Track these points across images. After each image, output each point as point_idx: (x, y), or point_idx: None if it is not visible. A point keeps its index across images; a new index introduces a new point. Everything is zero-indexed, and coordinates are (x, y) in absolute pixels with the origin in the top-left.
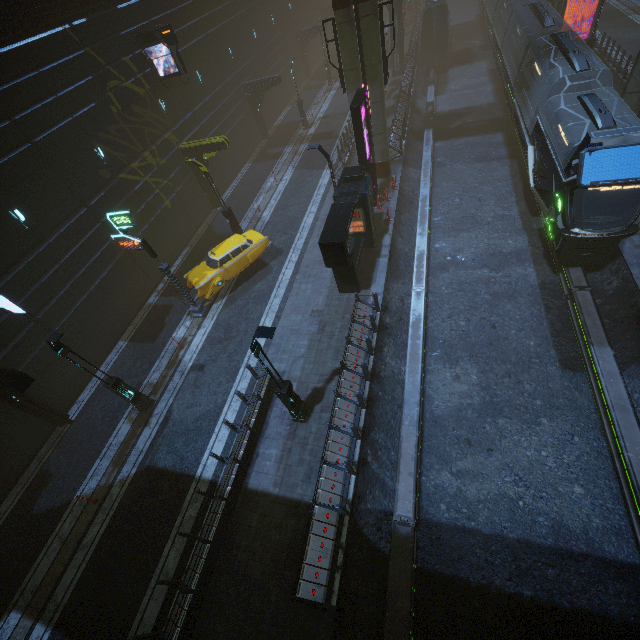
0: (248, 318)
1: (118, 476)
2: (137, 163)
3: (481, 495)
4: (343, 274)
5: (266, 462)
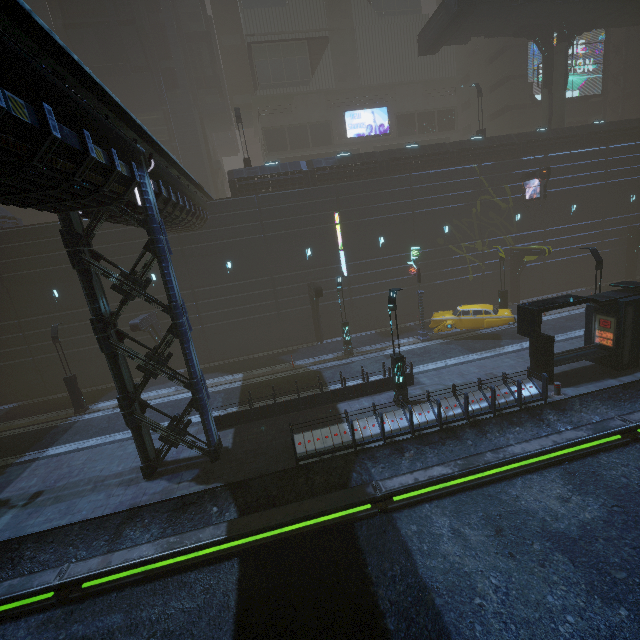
0: (444, 354)
1: (309, 367)
2: (466, 244)
3: (452, 557)
4: (537, 354)
5: (357, 404)
